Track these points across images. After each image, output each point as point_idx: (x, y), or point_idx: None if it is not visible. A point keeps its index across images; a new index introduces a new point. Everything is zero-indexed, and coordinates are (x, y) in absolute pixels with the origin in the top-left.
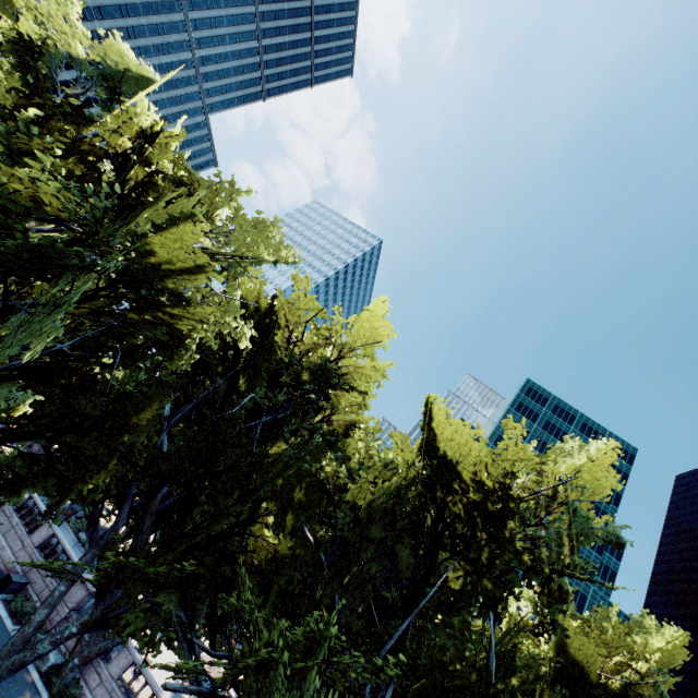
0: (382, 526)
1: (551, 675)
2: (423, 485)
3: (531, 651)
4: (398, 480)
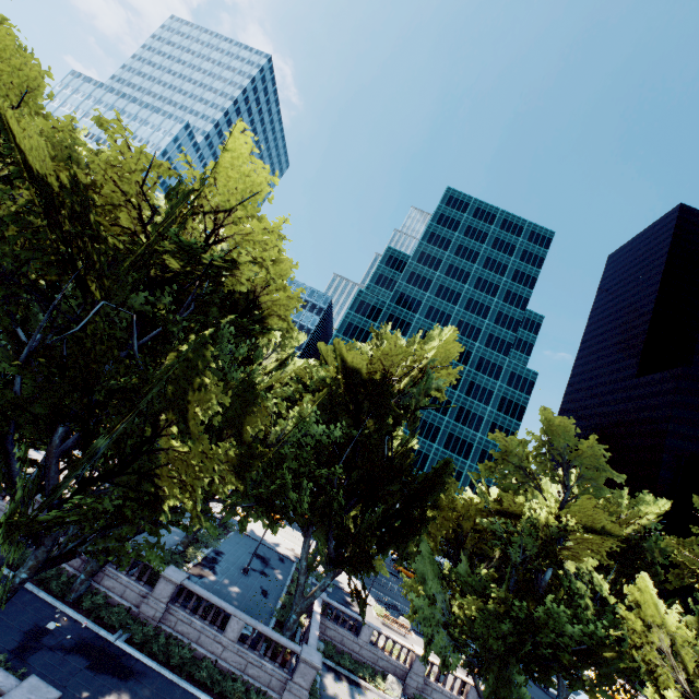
0: None
1: (342, 389)
2: (44, 216)
3: (320, 375)
4: None
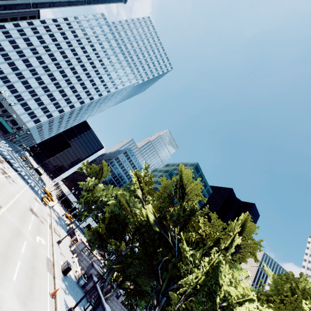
0: None
1: None
2: None
3: None
4: None
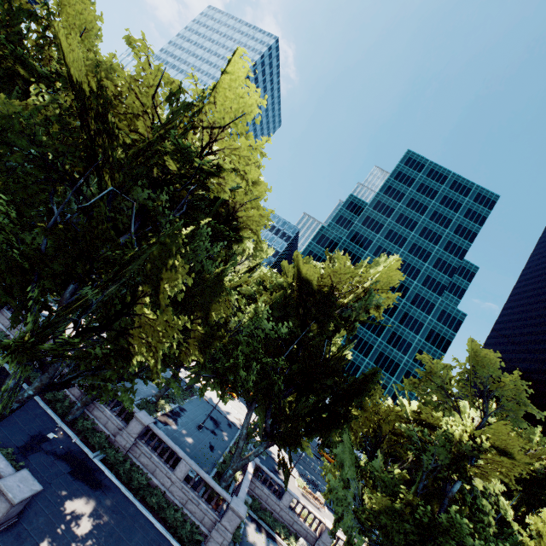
0: (30, 141)
1: (294, 295)
2: (80, 118)
3: (278, 281)
4: (39, 106)
